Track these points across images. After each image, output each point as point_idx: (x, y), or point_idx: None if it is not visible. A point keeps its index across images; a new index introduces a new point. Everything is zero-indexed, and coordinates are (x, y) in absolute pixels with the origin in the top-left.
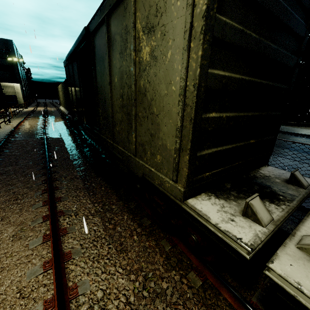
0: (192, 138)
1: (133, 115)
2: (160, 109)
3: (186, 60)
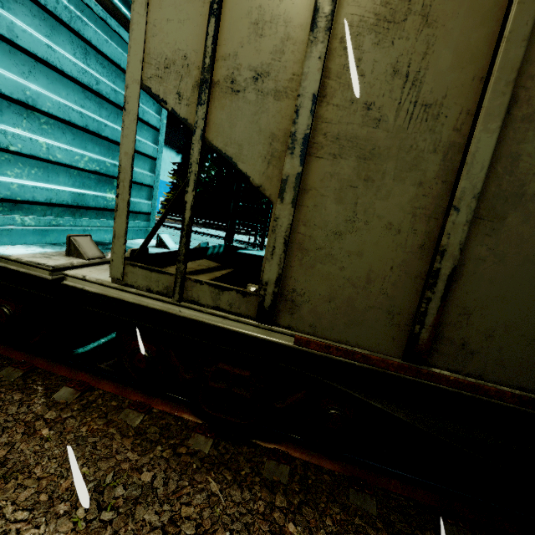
0: None
1: None
2: None
3: None
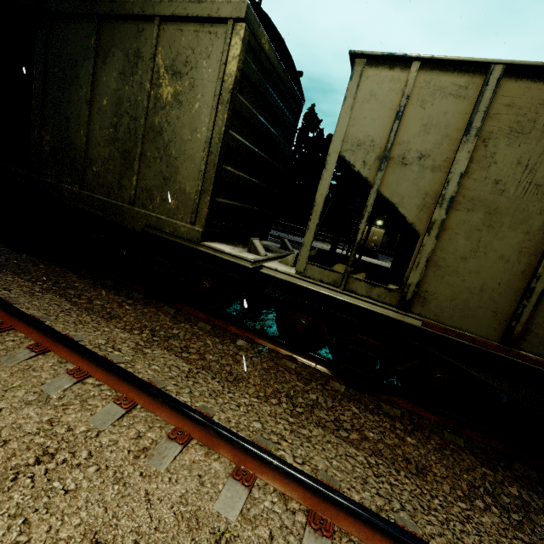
0: (214, 181)
1: (138, 153)
2: (181, 153)
3: (214, 117)
